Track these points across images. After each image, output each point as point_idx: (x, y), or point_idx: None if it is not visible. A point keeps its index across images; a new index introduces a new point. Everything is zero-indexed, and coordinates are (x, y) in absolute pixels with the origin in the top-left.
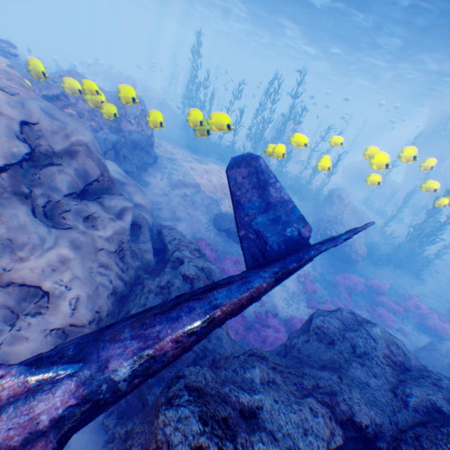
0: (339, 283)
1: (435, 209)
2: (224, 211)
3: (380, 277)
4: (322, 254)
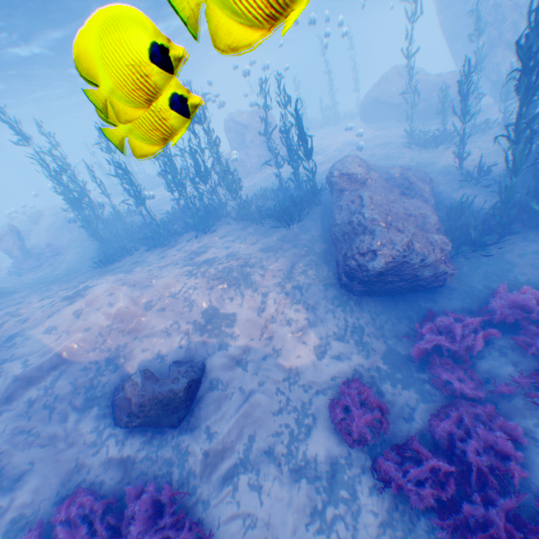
0: (430, 354)
1: (533, 65)
2: (135, 368)
3: (514, 270)
4: (369, 303)
